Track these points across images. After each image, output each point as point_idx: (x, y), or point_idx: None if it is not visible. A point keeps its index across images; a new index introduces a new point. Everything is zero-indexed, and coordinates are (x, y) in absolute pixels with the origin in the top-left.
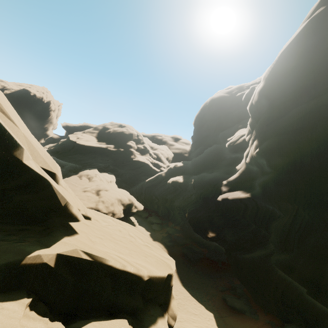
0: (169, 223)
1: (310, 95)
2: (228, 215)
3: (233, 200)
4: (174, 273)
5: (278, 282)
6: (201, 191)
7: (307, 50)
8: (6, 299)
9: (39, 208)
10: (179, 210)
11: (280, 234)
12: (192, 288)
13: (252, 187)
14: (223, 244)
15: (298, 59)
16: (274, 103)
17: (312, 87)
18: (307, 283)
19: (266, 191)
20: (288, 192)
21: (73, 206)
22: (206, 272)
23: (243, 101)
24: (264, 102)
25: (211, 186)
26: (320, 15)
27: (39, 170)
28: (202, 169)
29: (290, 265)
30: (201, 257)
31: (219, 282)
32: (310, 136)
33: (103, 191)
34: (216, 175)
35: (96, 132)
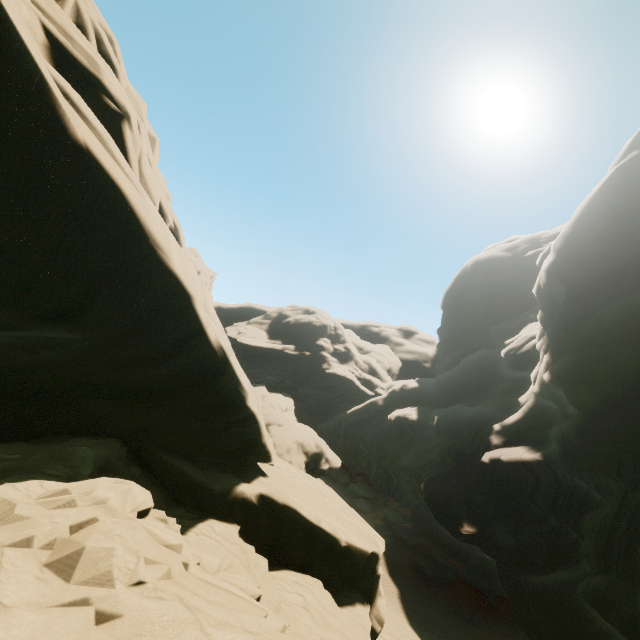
0: (389, 501)
1: (636, 283)
2: (503, 494)
3: (510, 463)
4: (395, 598)
5: (598, 638)
6: (451, 440)
7: (619, 213)
8: (224, 520)
9: (243, 441)
10: (409, 476)
11: (594, 537)
12: (430, 635)
13: (548, 442)
14: (490, 550)
15: (606, 224)
16: (575, 291)
17: (636, 271)
18: (631, 631)
19: (567, 450)
20: (606, 457)
21: (270, 443)
22: (462, 611)
23: (539, 267)
24: (559, 286)
25: (471, 433)
26: (632, 162)
27: (256, 407)
28: (455, 396)
29: (606, 596)
30: (451, 578)
31: (487, 636)
32: (635, 356)
33: (275, 426)
34: (480, 411)
35: (267, 323)
